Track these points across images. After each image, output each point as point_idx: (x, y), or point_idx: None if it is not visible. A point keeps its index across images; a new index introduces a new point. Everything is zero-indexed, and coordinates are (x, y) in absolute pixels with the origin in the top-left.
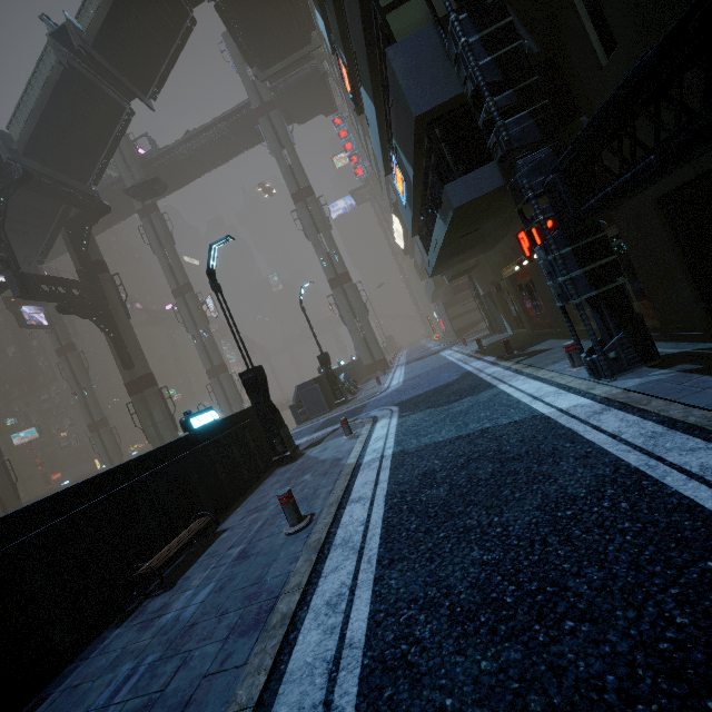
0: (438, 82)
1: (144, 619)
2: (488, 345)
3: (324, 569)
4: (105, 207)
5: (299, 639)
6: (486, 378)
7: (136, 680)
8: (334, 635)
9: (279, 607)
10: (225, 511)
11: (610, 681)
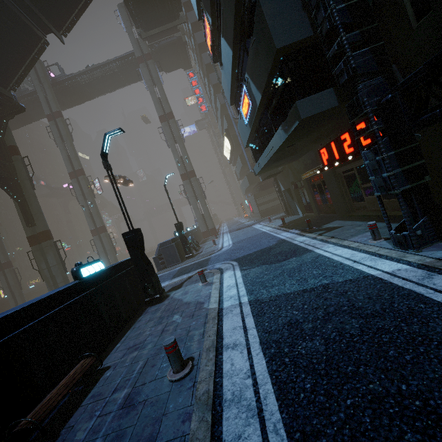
0: (295, 26)
1: None
2: (288, 222)
3: (223, 434)
4: (20, 107)
5: None
6: (301, 244)
7: None
8: None
9: None
10: (106, 346)
11: None
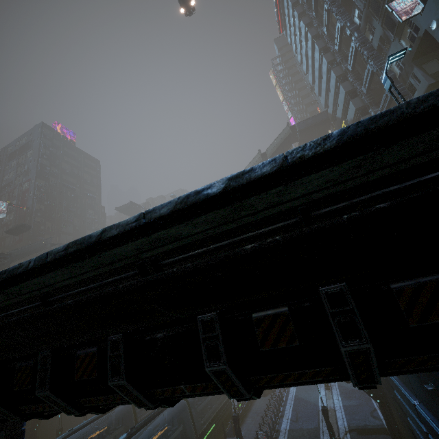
0: None
1: None
2: None
3: None
4: None
5: None
6: None
7: None
8: None
9: None
10: None
11: None
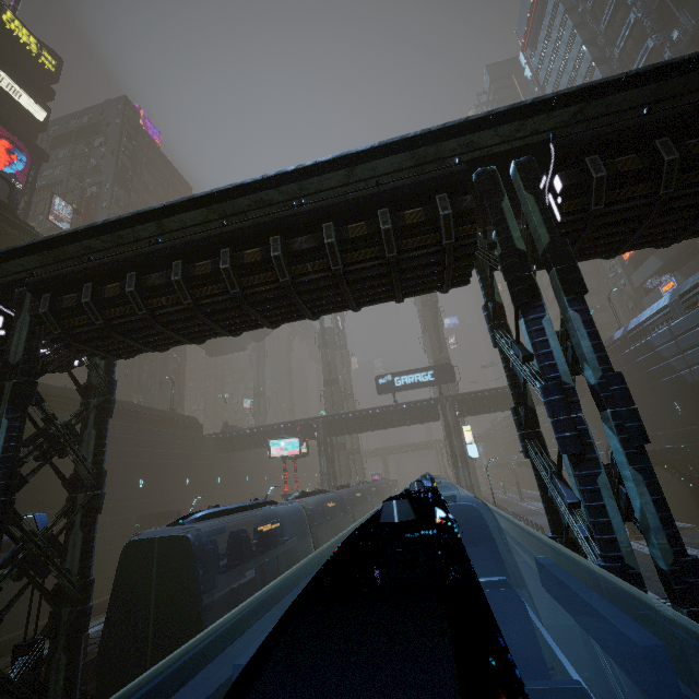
0: None
1: None
2: None
3: None
4: None
5: None
6: None
7: None
8: None
9: None
10: None
11: None
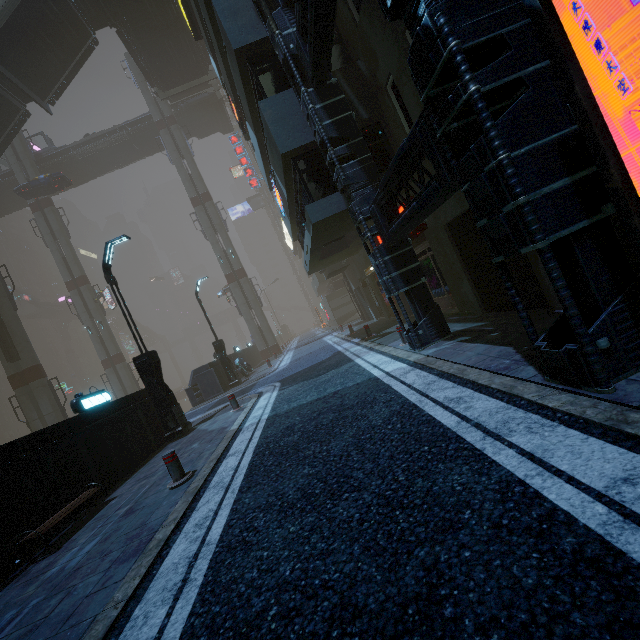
0: (298, 131)
1: (28, 578)
2: (358, 330)
3: (198, 505)
4: None
5: (171, 552)
6: (349, 355)
7: (20, 619)
8: (197, 542)
9: (157, 537)
10: (115, 484)
11: (356, 516)
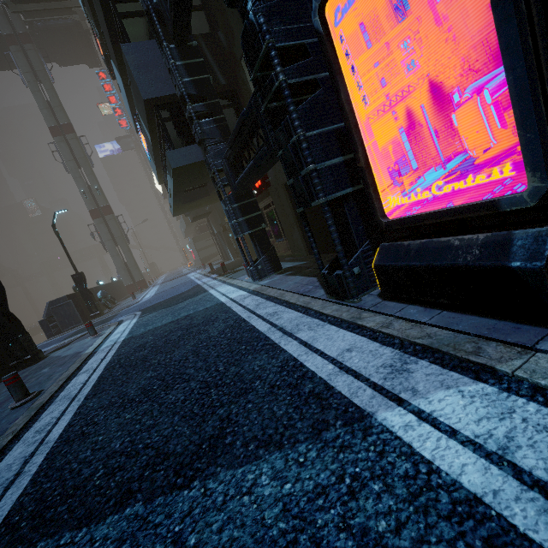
0: (161, 81)
1: None
2: (218, 268)
3: (41, 417)
4: None
5: (6, 458)
6: (205, 287)
7: None
8: (35, 444)
9: None
10: None
11: (182, 398)
